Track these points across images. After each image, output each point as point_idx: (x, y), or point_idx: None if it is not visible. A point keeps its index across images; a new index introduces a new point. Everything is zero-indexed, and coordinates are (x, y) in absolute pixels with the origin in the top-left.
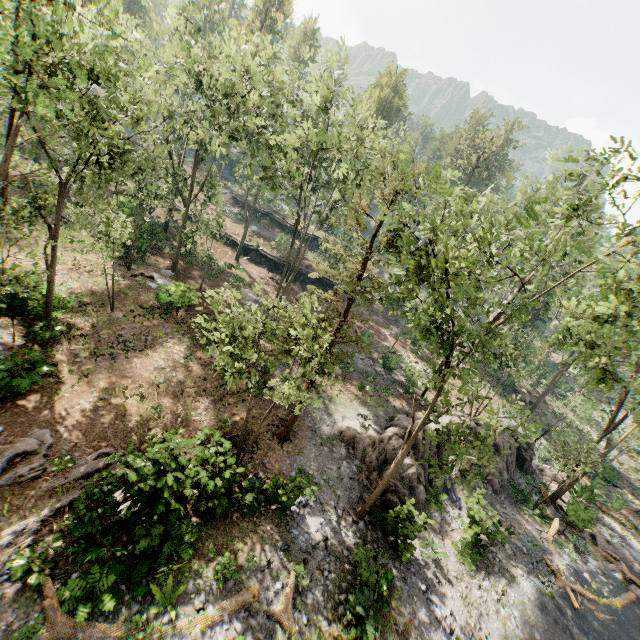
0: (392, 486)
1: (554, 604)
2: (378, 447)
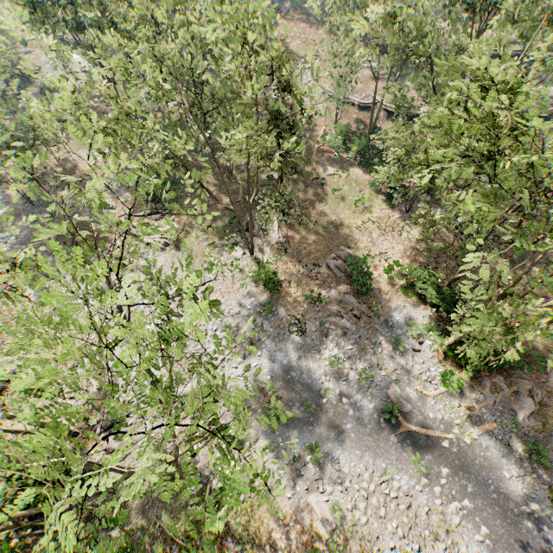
0: None
1: None
2: None
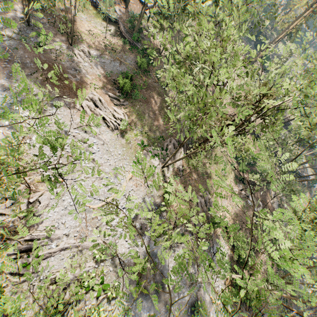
0: None
1: None
2: None
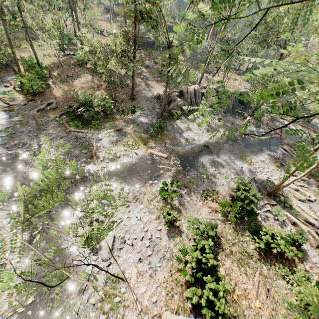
0: (173, 108)
1: (233, 137)
2: (167, 96)
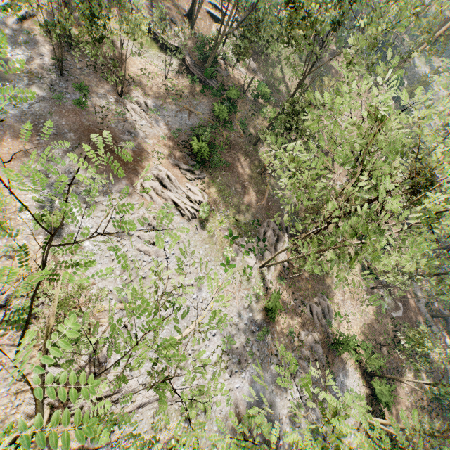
0: None
1: None
2: None
